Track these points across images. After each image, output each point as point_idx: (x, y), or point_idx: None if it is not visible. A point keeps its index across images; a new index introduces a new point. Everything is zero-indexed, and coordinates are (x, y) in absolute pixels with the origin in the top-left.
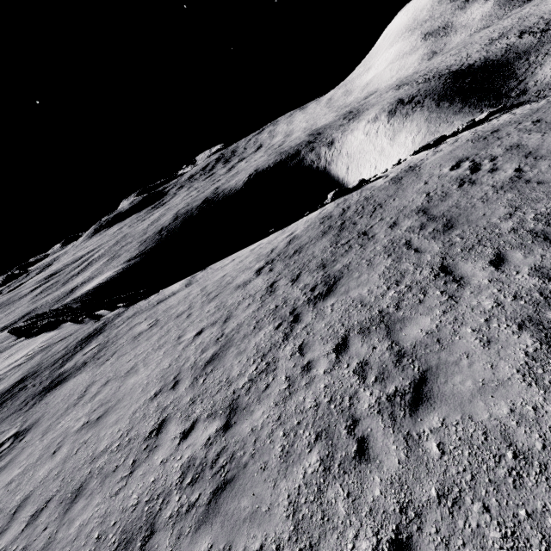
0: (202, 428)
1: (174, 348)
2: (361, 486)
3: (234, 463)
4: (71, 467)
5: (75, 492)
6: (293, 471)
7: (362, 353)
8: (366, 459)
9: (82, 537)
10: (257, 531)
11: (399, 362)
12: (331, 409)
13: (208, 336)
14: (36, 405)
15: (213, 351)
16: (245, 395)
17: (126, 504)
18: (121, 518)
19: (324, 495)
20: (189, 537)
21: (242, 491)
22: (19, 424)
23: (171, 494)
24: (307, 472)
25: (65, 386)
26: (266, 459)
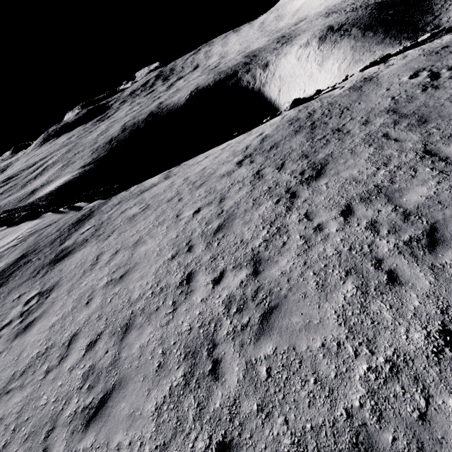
0: (232, 275)
1: (176, 223)
2: (400, 301)
3: (274, 296)
4: (111, 311)
5: (124, 326)
6: (333, 296)
7: (369, 215)
8: (398, 283)
9: (147, 354)
10: (315, 336)
11: (406, 219)
12: (353, 254)
13: (208, 213)
14: (49, 272)
15: (219, 223)
16: (265, 251)
17: (180, 330)
18: (180, 339)
19: (368, 309)
20: (252, 345)
21: (289, 312)
22: (38, 286)
23: (222, 320)
24: (347, 296)
25: (73, 257)
26: (304, 291)
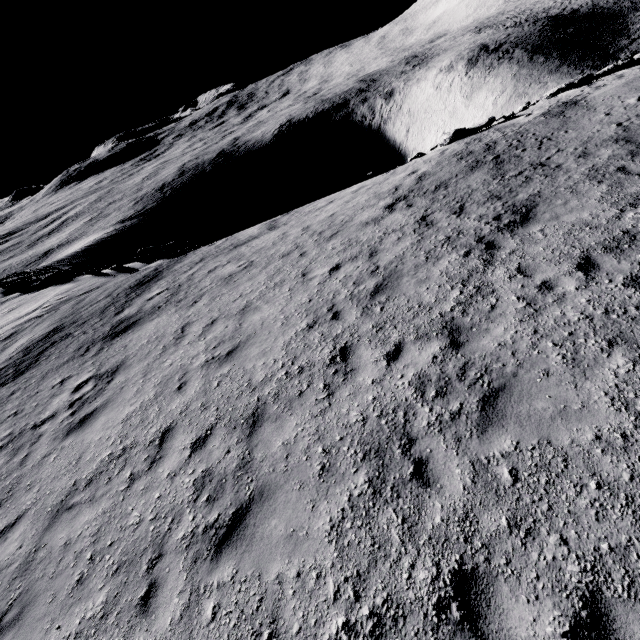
0: (416, 349)
1: (304, 284)
2: None
3: (495, 374)
4: (222, 397)
5: (249, 418)
6: (595, 373)
7: (625, 269)
8: None
9: (297, 454)
10: (581, 425)
11: None
12: (614, 319)
13: (354, 270)
14: (106, 349)
15: (376, 283)
16: (463, 317)
17: (347, 421)
18: (349, 433)
19: None
20: (476, 439)
21: (527, 395)
22: (91, 368)
23: (414, 407)
24: (619, 372)
25: (142, 329)
26: (544, 367)
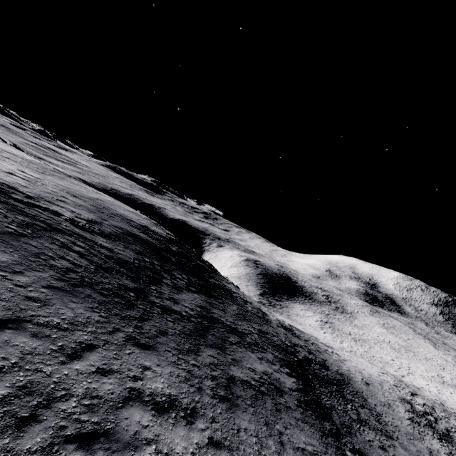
0: None
1: None
2: None
3: None
4: None
5: None
6: None
7: None
8: None
9: None
10: None
11: None
12: None
13: None
14: None
15: None
16: None
17: None
18: None
19: None
20: None
21: None
22: None
23: None
24: None
25: None
26: None
